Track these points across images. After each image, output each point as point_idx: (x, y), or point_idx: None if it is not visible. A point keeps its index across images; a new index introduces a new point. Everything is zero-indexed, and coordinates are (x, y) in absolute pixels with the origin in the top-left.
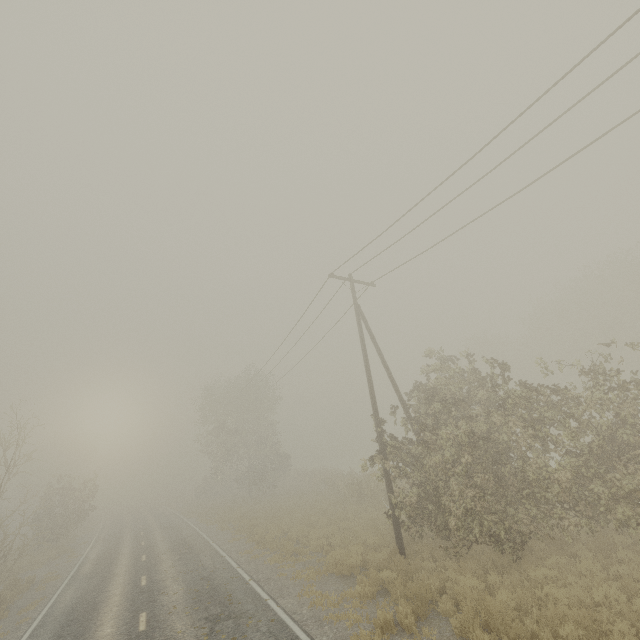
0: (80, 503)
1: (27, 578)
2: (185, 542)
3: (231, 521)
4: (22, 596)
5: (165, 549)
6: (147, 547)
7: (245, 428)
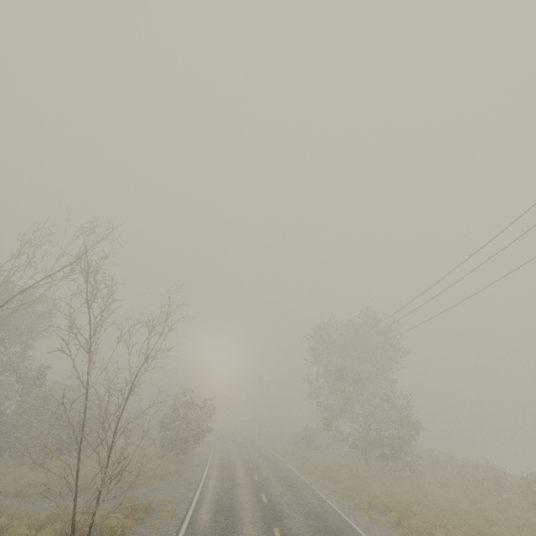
0: (199, 421)
1: (145, 501)
2: (328, 526)
3: (372, 504)
4: (134, 533)
5: (304, 530)
6: (273, 510)
7: (368, 378)
